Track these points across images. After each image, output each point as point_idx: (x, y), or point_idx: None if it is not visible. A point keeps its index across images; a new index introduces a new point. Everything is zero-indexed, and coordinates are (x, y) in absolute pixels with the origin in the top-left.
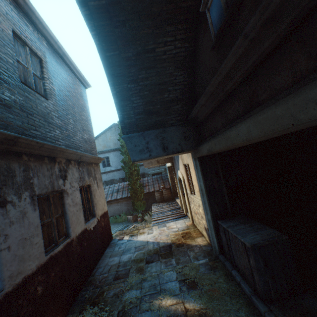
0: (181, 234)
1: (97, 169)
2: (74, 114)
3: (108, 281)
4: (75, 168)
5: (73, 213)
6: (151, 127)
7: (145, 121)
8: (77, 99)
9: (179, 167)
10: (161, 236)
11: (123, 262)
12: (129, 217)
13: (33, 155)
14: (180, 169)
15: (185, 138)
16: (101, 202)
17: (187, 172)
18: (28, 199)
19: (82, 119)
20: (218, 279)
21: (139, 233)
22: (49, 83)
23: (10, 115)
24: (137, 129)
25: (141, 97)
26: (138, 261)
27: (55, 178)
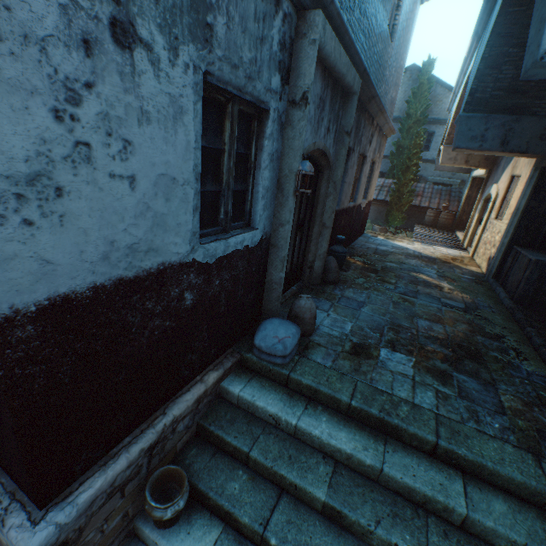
0: (450, 258)
1: (383, 145)
2: (397, 60)
3: (368, 253)
4: (376, 136)
5: (362, 183)
6: (503, 110)
7: (500, 101)
8: (407, 31)
9: (498, 179)
10: (423, 250)
11: (380, 249)
12: (375, 228)
13: (368, 113)
14: (498, 183)
15: (541, 137)
16: (372, 188)
17: (509, 188)
18: (357, 154)
19: (400, 67)
20: (478, 287)
21: (396, 240)
22: (399, 16)
23: (374, 69)
24: (484, 108)
25: (515, 68)
26: (396, 254)
27: (367, 142)
